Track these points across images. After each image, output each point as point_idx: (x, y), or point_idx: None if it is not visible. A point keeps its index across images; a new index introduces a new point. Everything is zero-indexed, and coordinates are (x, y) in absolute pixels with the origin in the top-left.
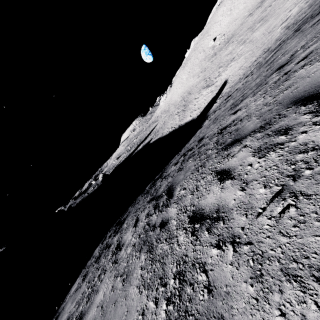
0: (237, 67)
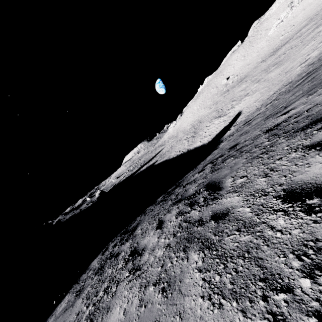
0: (252, 101)
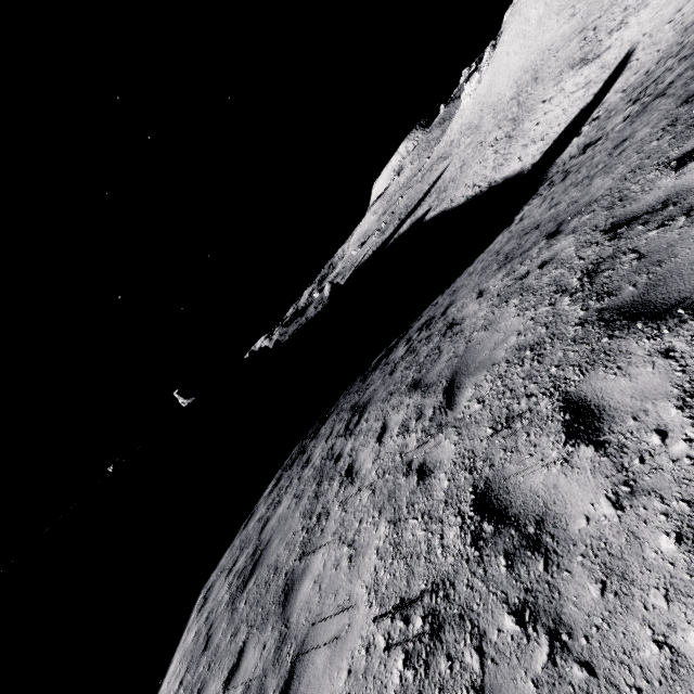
0: (672, 6)
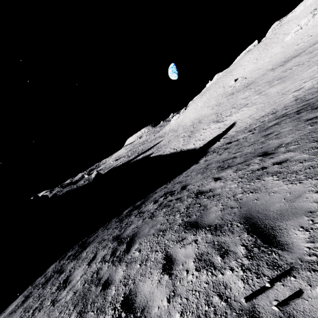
0: (247, 114)
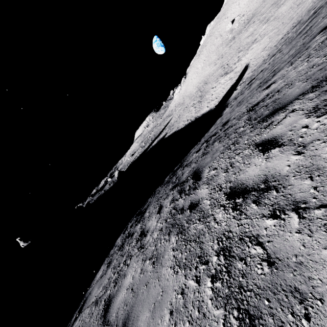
0: (260, 49)
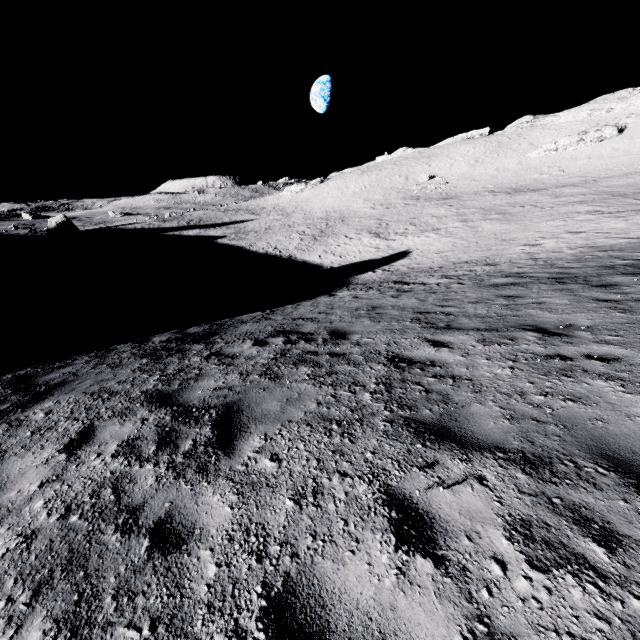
0: (436, 247)
